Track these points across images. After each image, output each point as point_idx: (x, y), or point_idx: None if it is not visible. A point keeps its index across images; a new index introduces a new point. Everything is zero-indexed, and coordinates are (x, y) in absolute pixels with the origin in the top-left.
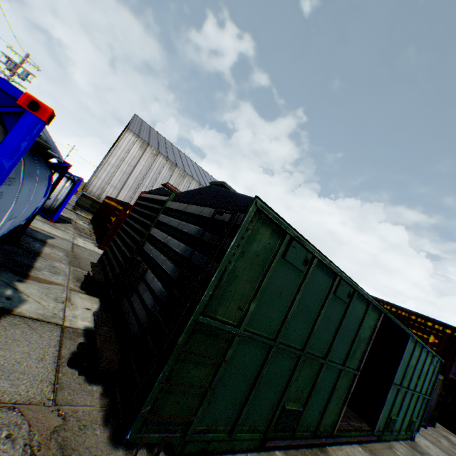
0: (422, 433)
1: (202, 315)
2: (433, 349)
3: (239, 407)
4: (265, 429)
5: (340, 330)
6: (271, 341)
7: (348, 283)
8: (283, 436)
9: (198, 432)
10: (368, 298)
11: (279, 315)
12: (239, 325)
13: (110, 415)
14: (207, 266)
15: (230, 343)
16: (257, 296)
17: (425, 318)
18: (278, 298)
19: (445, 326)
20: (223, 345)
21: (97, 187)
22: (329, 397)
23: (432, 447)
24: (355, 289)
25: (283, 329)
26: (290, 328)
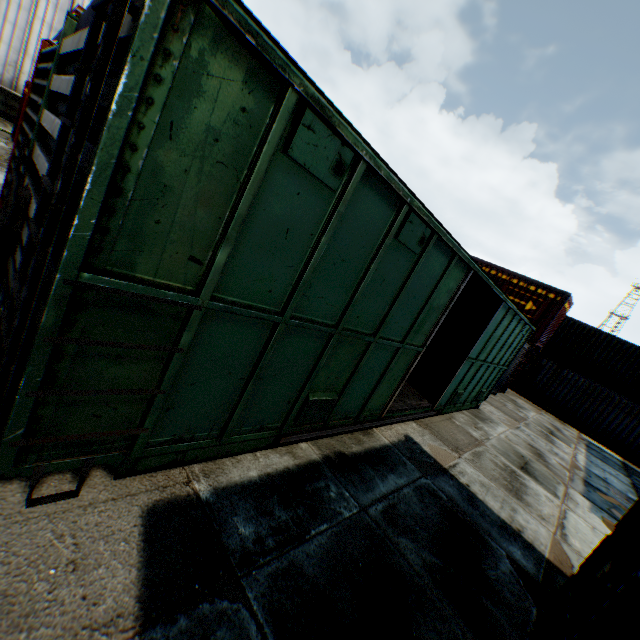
0: (490, 401)
1: (94, 271)
2: (528, 317)
3: (229, 409)
4: (280, 426)
5: (402, 296)
6: (273, 316)
7: (424, 219)
8: (309, 429)
9: (158, 446)
10: (454, 248)
11: (288, 274)
12: (199, 290)
13: (1, 437)
14: (75, 158)
15: (186, 321)
16: (229, 234)
17: (529, 282)
18: (282, 241)
19: (550, 290)
20: (171, 327)
21: (4, 63)
22: (378, 382)
23: (496, 412)
24: (434, 231)
25: (298, 296)
26: (312, 295)
